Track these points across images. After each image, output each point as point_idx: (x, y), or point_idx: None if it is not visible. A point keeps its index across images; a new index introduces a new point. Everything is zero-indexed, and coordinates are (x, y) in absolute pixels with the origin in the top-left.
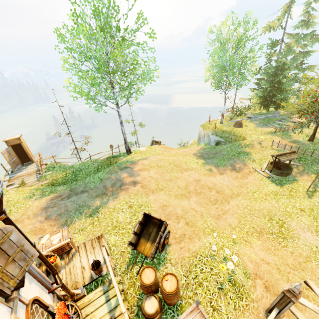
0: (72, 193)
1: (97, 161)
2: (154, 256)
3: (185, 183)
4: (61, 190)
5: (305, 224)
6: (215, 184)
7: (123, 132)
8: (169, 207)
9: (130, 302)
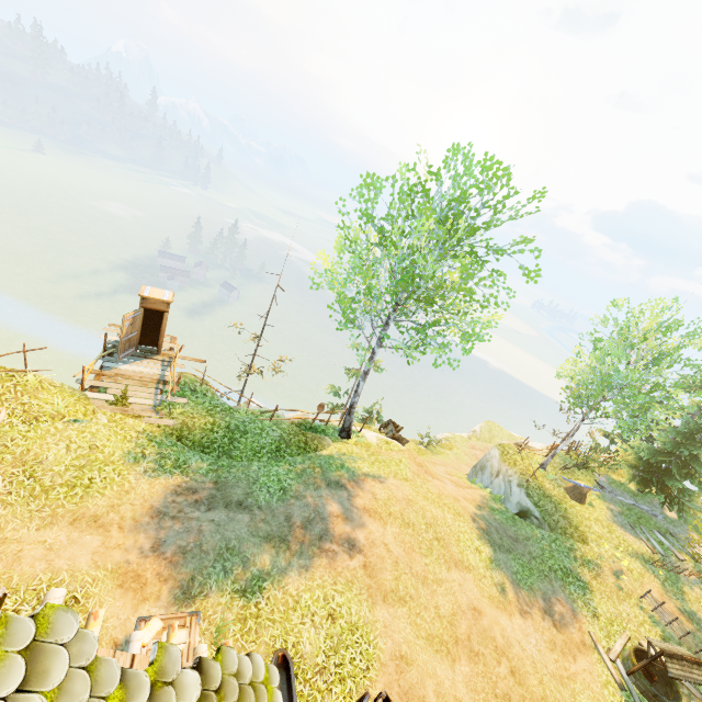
0: (218, 494)
1: (281, 424)
2: None
3: (451, 606)
4: (196, 471)
5: None
6: (509, 642)
7: (358, 391)
8: (412, 667)
9: None
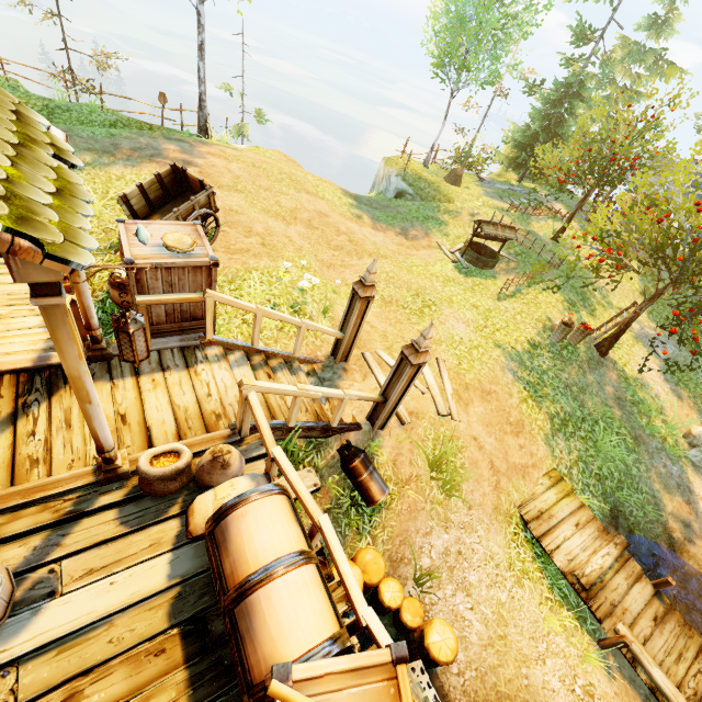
0: None
1: (118, 114)
2: None
3: (294, 205)
4: None
5: (466, 317)
6: (353, 232)
7: (201, 76)
8: (242, 215)
9: (96, 286)
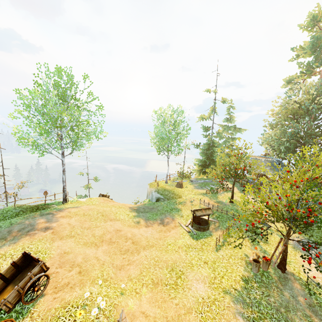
0: None
1: (22, 206)
2: (13, 307)
3: (102, 232)
4: None
5: (202, 275)
6: (134, 235)
7: (63, 180)
8: (70, 254)
9: None
